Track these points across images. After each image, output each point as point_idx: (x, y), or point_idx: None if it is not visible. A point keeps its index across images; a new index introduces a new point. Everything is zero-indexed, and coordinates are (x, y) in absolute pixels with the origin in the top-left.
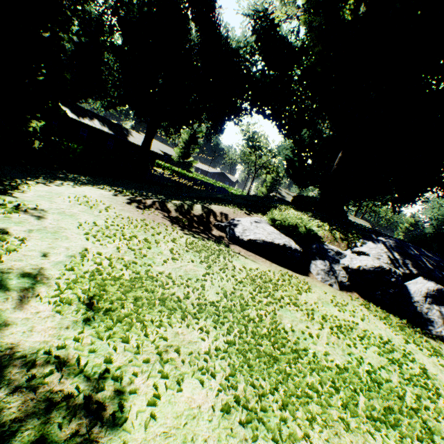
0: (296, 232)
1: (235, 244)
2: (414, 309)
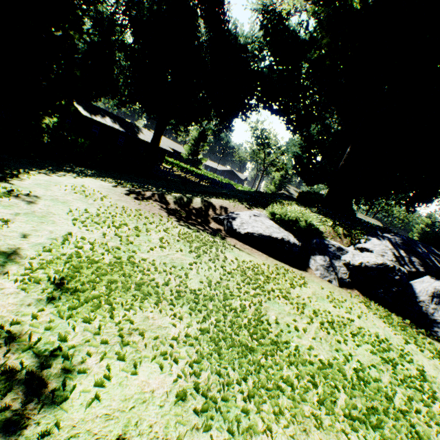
0: (296, 227)
1: (232, 237)
2: (419, 309)
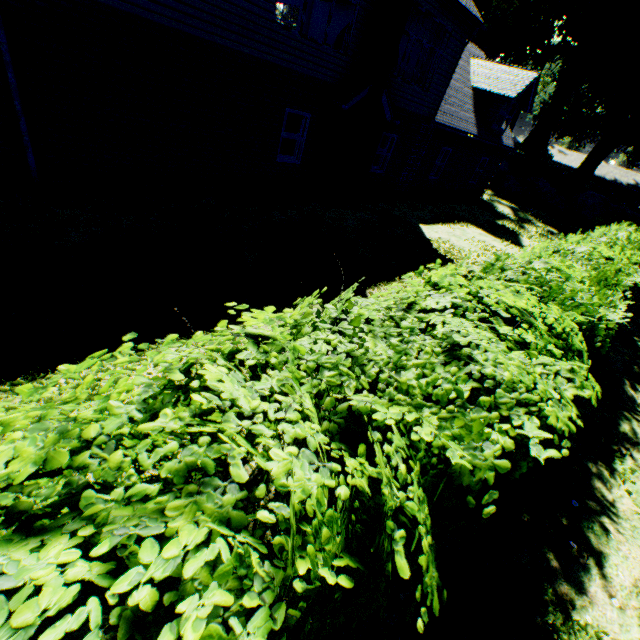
0: None
1: None
2: None
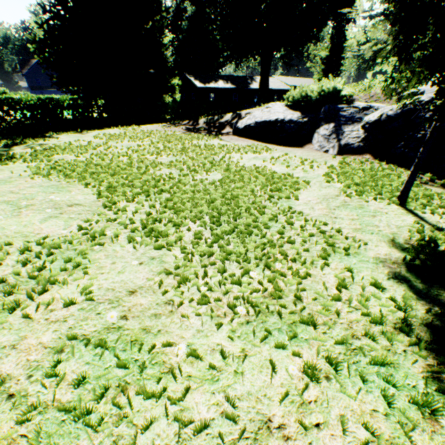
0: (310, 102)
1: (235, 135)
2: None
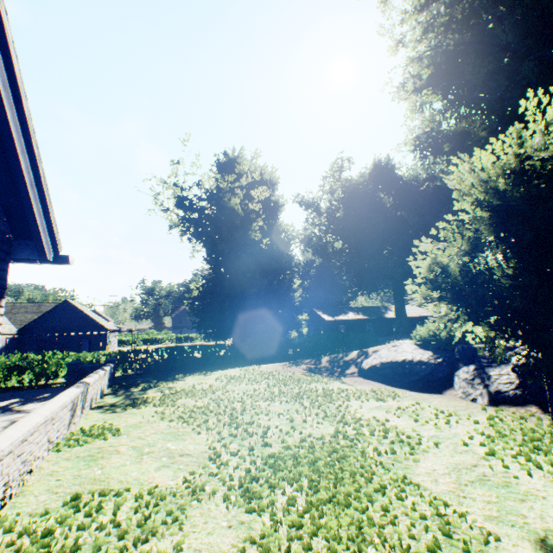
0: (440, 341)
1: (360, 376)
2: None
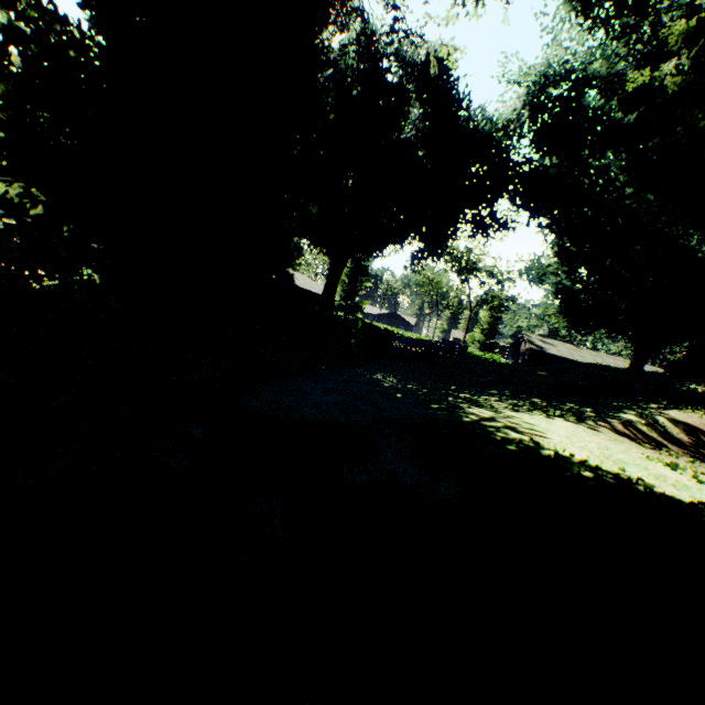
0: None
1: None
2: None
